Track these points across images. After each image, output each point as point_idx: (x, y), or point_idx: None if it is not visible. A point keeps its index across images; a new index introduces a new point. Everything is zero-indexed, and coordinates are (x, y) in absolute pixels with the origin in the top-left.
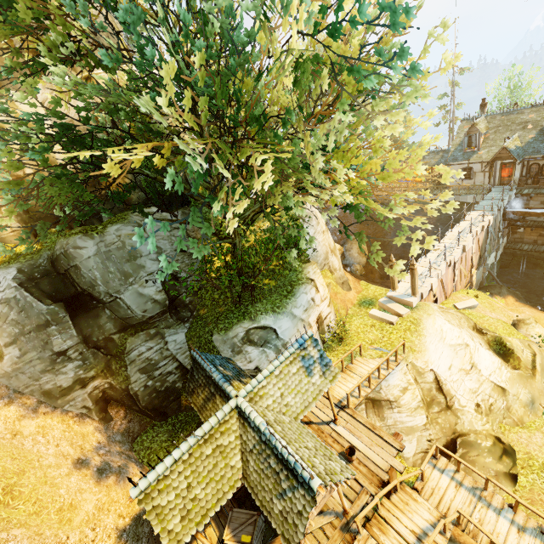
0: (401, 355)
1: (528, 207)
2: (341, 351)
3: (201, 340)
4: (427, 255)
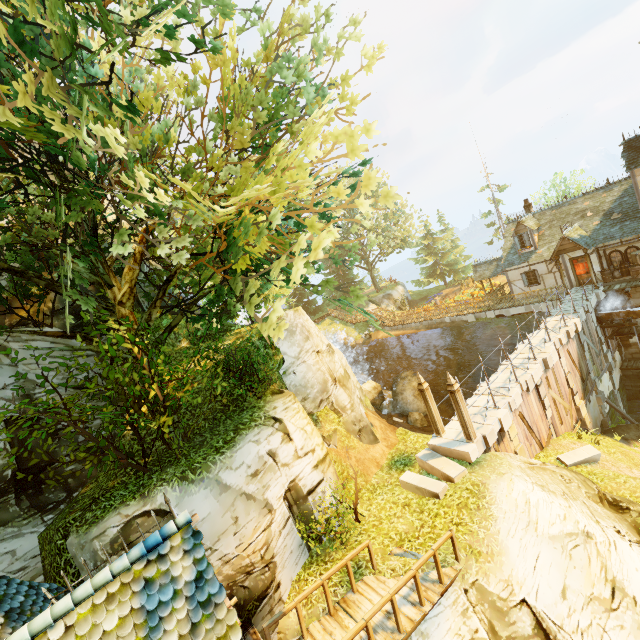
0: (453, 566)
1: (629, 306)
2: (338, 561)
3: (52, 548)
4: (491, 378)
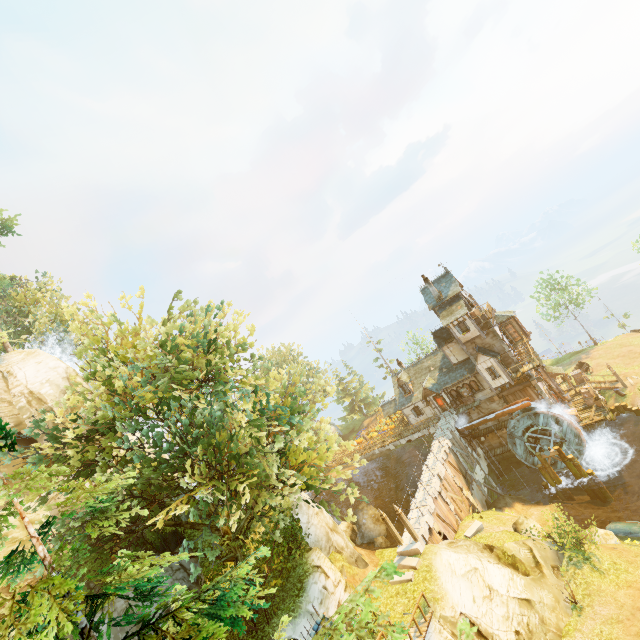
0: (429, 611)
1: (471, 421)
2: None
3: None
4: (416, 495)
